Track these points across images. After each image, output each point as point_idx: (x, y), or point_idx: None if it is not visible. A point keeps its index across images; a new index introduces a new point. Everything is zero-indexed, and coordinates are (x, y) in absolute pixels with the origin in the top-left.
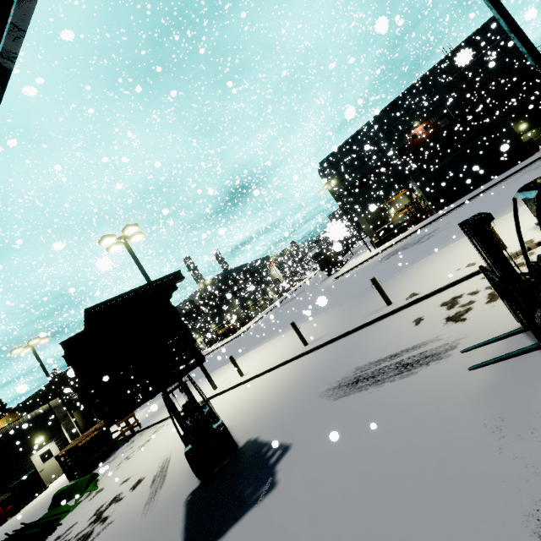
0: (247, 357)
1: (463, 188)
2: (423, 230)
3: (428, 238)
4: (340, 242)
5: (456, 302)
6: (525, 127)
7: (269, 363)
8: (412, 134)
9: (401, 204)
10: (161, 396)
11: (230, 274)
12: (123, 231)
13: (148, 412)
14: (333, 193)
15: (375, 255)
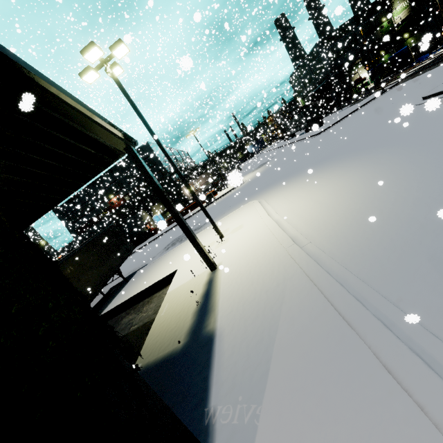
0: None
1: None
2: None
3: None
4: None
5: None
6: None
7: None
8: (111, 202)
9: None
10: None
11: None
12: None
13: None
14: None
15: None
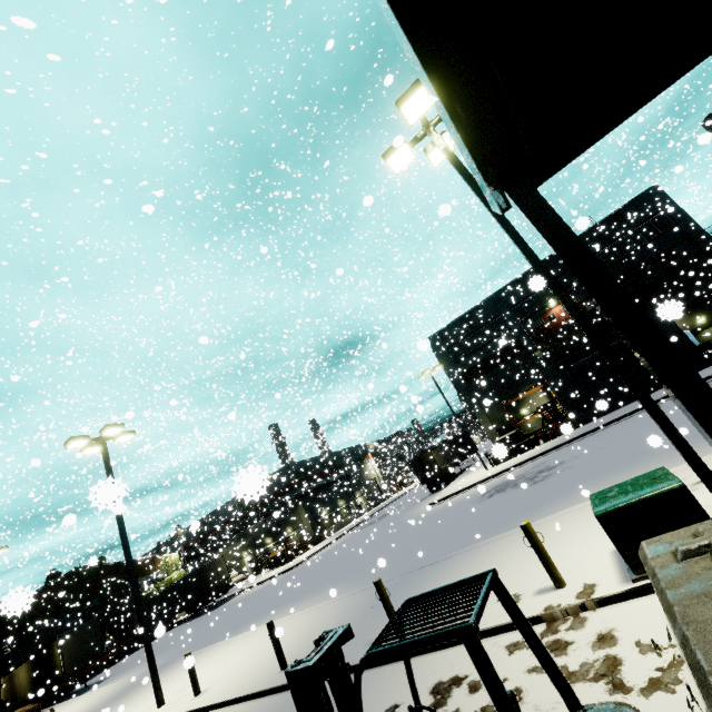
0: (241, 642)
1: (616, 396)
2: (552, 454)
3: (543, 479)
4: (455, 442)
5: (447, 696)
6: (704, 320)
7: (234, 682)
8: (548, 315)
9: (537, 403)
10: (143, 664)
11: (304, 466)
12: (101, 431)
13: (96, 702)
14: (448, 375)
15: (486, 480)
